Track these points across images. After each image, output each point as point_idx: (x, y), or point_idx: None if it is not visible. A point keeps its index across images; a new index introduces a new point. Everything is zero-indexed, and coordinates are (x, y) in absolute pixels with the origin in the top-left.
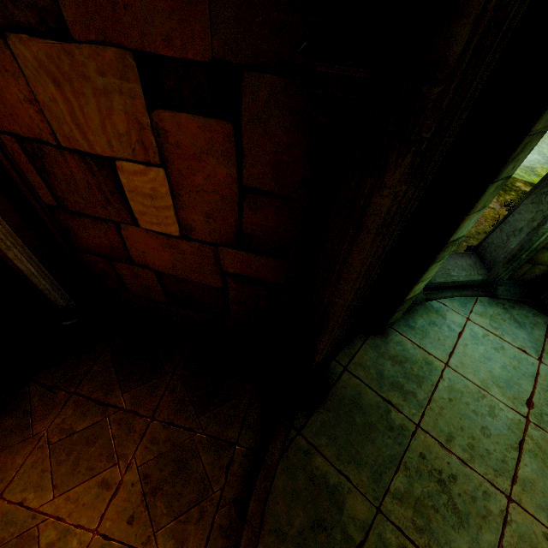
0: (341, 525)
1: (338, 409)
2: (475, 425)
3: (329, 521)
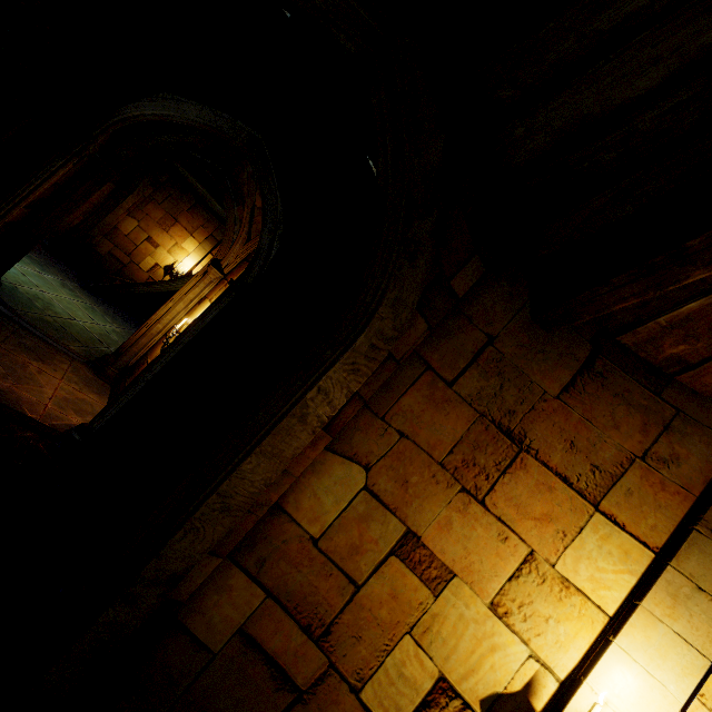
0: (56, 326)
1: (2, 293)
2: (13, 273)
3: (55, 327)
